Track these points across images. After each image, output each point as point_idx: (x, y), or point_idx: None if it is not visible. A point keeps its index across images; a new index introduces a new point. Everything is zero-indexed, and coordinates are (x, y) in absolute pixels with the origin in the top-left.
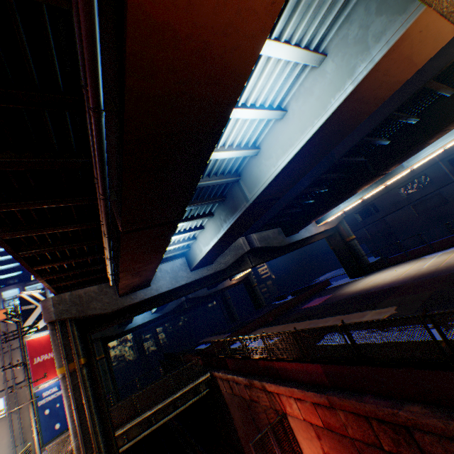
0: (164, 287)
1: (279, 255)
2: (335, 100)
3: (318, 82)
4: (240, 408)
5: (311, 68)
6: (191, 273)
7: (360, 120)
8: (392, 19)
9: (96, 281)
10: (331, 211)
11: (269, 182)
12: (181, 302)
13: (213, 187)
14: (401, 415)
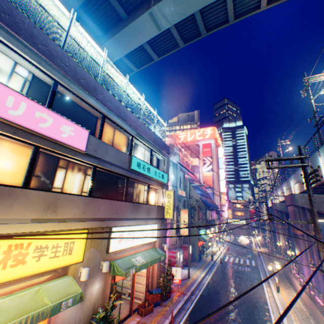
0: None
1: None
2: None
3: None
4: None
5: None
6: None
7: None
8: None
9: None
10: None
11: None
12: None
13: None
14: None
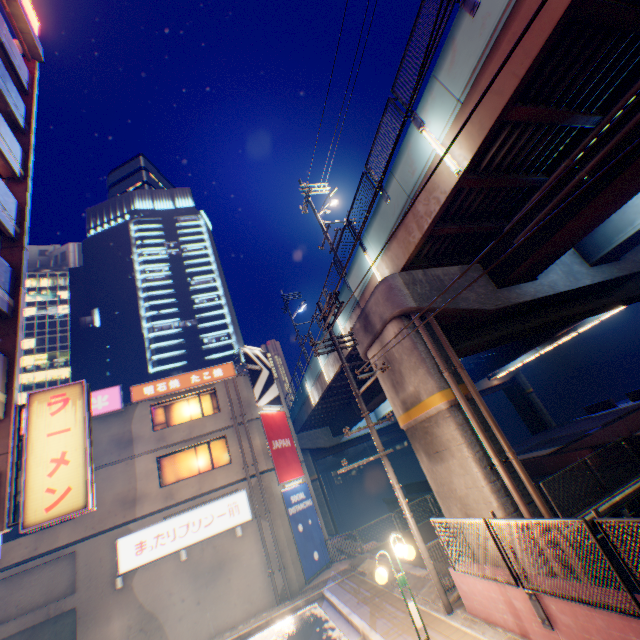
0: (558, 285)
1: None
2: None
3: None
4: None
5: None
6: (592, 270)
7: None
8: None
9: (452, 259)
10: None
11: None
12: None
13: None
14: None
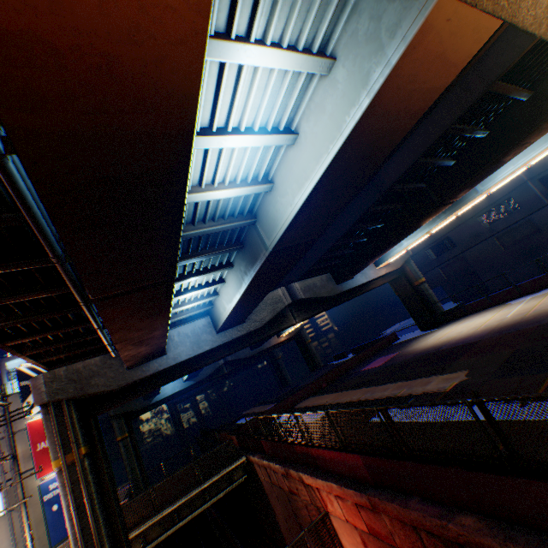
0: (183, 355)
1: (329, 307)
2: (350, 118)
3: (330, 95)
4: (281, 501)
5: (319, 77)
6: (218, 335)
7: (394, 140)
8: (408, 5)
9: (97, 351)
10: (392, 249)
11: (288, 225)
12: (218, 366)
13: (225, 233)
14: (451, 528)
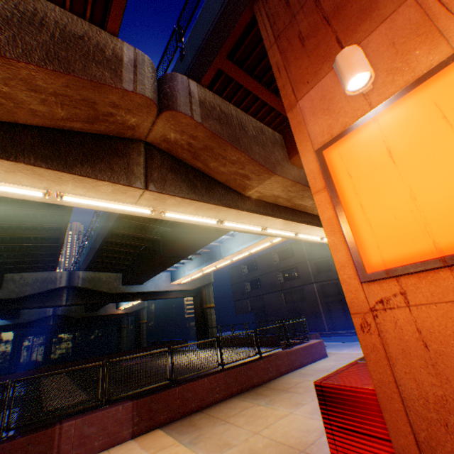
0: None
1: (110, 301)
2: None
3: None
4: None
5: None
6: None
7: None
8: None
9: None
10: (181, 273)
11: None
12: (45, 316)
13: None
14: None
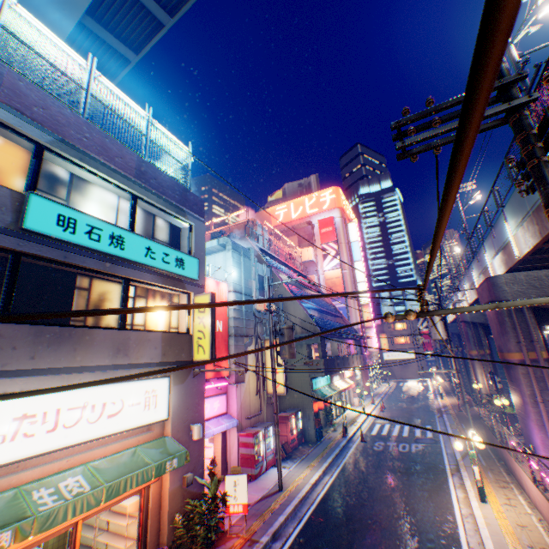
0: None
1: None
2: None
3: None
4: None
5: None
6: None
7: None
8: None
9: None
10: None
11: None
12: None
13: None
14: None
